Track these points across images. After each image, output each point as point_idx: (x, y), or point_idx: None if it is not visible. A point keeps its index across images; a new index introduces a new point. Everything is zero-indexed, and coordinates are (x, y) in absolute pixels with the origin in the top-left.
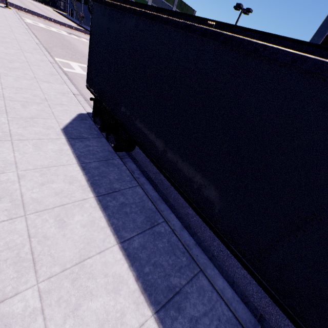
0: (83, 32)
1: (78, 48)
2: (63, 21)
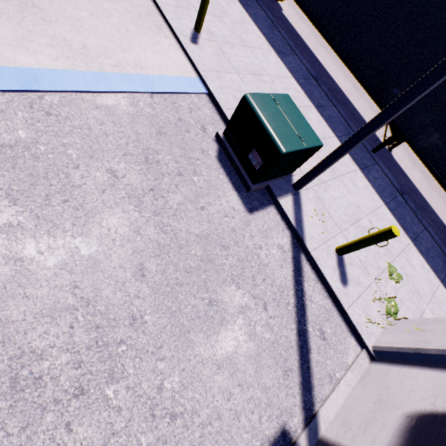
0: None
1: None
2: None
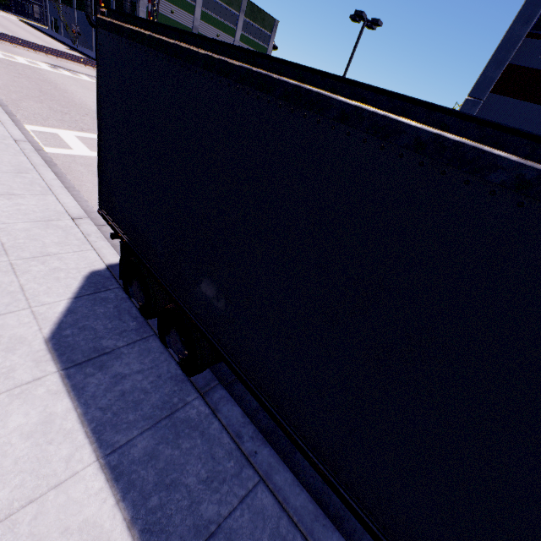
0: (81, 61)
1: (74, 96)
2: (41, 42)
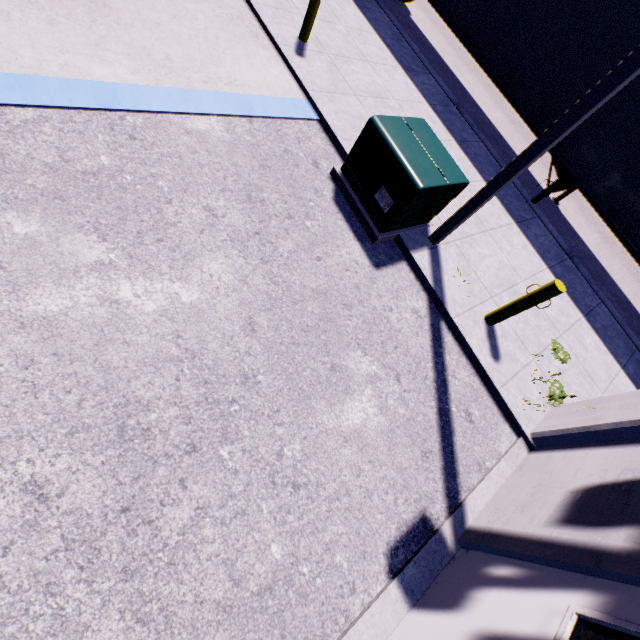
0: None
1: None
2: None
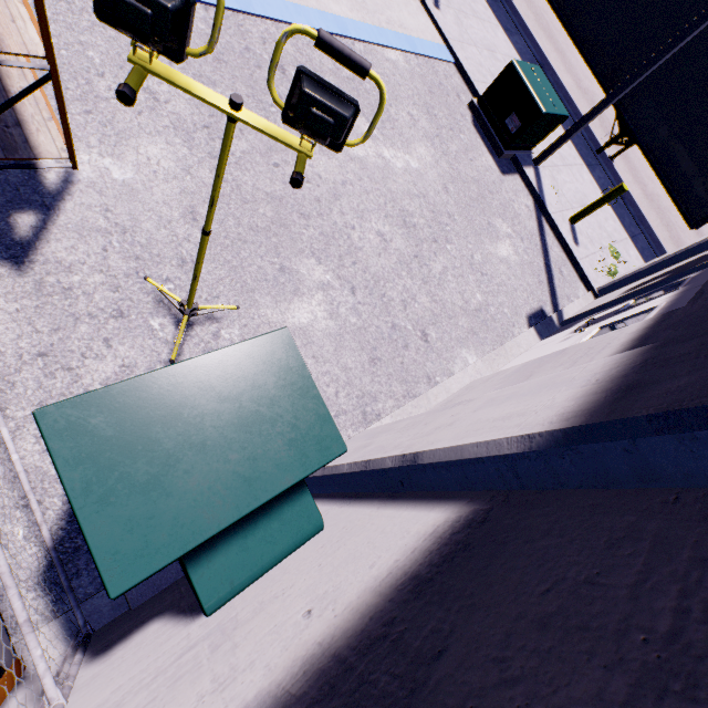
0: None
1: None
2: None
